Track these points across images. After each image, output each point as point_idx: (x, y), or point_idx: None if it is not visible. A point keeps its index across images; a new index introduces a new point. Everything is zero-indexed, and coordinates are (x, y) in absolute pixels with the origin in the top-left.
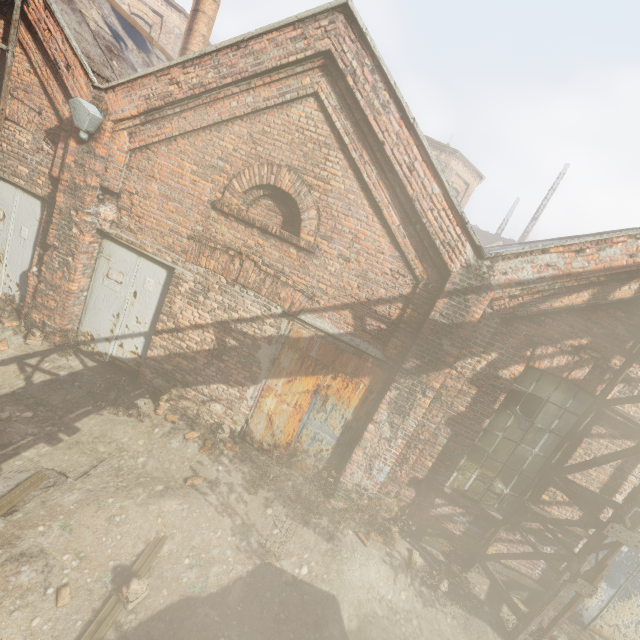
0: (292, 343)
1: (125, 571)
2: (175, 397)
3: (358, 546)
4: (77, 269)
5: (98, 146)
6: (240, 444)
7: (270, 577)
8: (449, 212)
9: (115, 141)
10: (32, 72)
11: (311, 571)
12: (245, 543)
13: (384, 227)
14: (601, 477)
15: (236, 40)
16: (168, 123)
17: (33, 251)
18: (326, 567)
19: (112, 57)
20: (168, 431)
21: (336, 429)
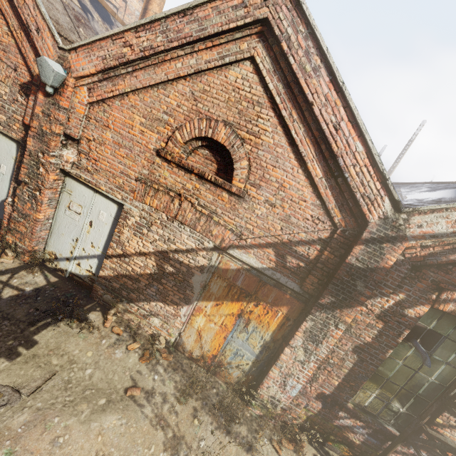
0: (221, 273)
1: None
2: (121, 310)
3: None
4: (43, 202)
5: (62, 99)
6: (173, 353)
7: None
8: (370, 168)
9: (76, 95)
10: (10, 34)
11: None
12: None
13: (307, 178)
14: None
15: (183, 7)
16: (121, 81)
17: (10, 184)
18: None
19: (79, 25)
20: (113, 342)
21: (256, 347)
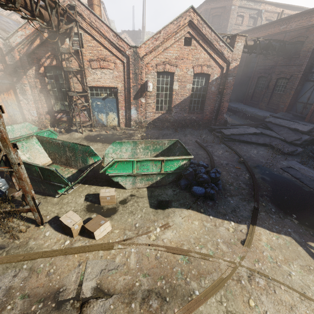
0: None
1: None
2: None
3: None
4: None
5: None
6: None
7: None
8: None
9: None
10: None
11: None
12: None
13: None
14: (80, 88)
15: None
16: None
17: None
18: None
19: None
20: None
21: (17, 109)
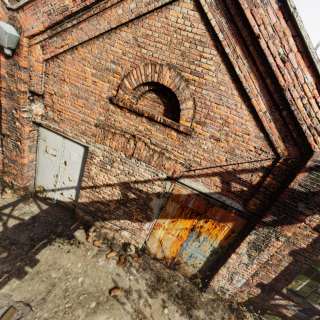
0: (174, 197)
1: None
2: (98, 226)
3: None
4: (24, 150)
5: (20, 59)
6: (142, 256)
7: None
8: (319, 99)
9: (32, 54)
10: None
11: None
12: None
13: (251, 113)
14: None
15: None
16: (69, 35)
17: None
18: None
19: None
20: (96, 253)
21: (206, 252)
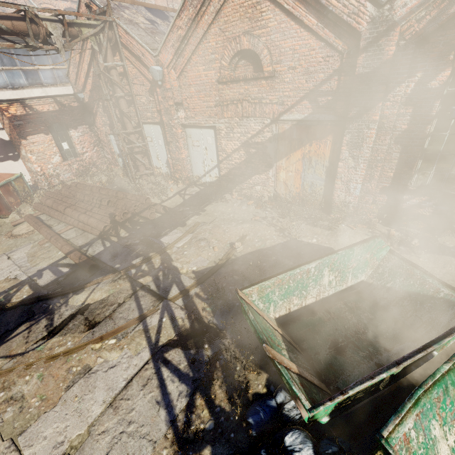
0: (281, 136)
1: (234, 244)
2: (239, 190)
3: (348, 230)
4: (181, 147)
5: (166, 84)
6: (275, 202)
7: (295, 243)
8: None
9: (170, 77)
10: (134, 68)
11: (318, 241)
12: (282, 234)
13: (309, 31)
14: None
15: None
16: (185, 52)
17: (165, 149)
18: (327, 240)
19: (155, 36)
20: (240, 204)
21: (322, 175)
